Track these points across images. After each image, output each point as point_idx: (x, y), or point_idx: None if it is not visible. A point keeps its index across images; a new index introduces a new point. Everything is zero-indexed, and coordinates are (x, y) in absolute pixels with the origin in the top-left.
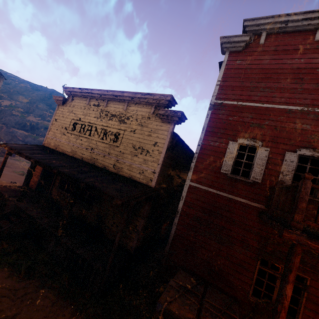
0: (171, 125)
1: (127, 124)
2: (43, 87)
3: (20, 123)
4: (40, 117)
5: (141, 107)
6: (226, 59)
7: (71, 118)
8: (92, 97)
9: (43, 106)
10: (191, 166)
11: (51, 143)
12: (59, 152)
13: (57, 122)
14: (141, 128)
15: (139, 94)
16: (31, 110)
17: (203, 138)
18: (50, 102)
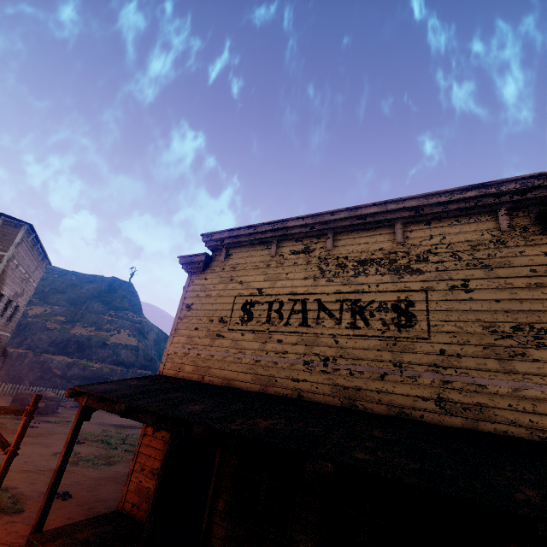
0: None
1: (427, 272)
2: (98, 276)
3: (59, 343)
4: (93, 326)
5: (452, 225)
6: None
7: (232, 295)
8: (284, 237)
9: (98, 306)
10: None
11: (184, 365)
12: (220, 387)
13: (193, 311)
14: (486, 272)
15: (443, 196)
16: (77, 317)
17: None
18: (109, 298)
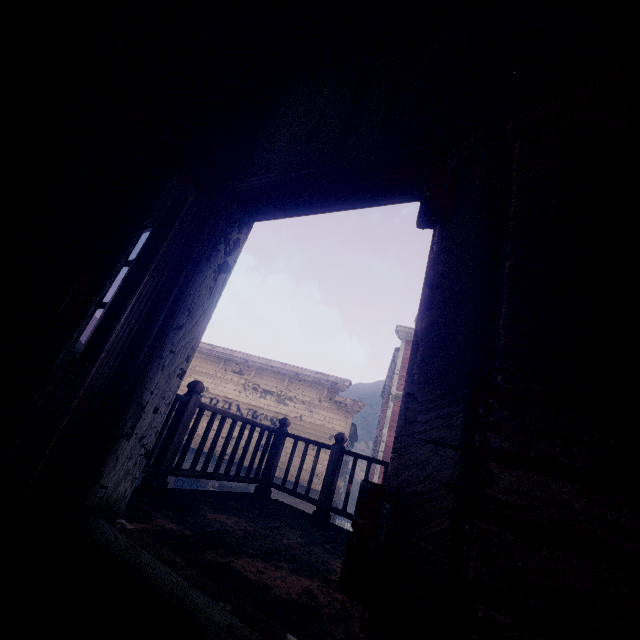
0: (350, 415)
1: (290, 406)
2: None
3: None
4: None
5: (308, 386)
6: (403, 347)
7: None
8: (230, 360)
9: None
10: (377, 466)
11: None
12: None
13: None
14: (310, 414)
15: (308, 372)
16: None
17: (387, 433)
18: None
